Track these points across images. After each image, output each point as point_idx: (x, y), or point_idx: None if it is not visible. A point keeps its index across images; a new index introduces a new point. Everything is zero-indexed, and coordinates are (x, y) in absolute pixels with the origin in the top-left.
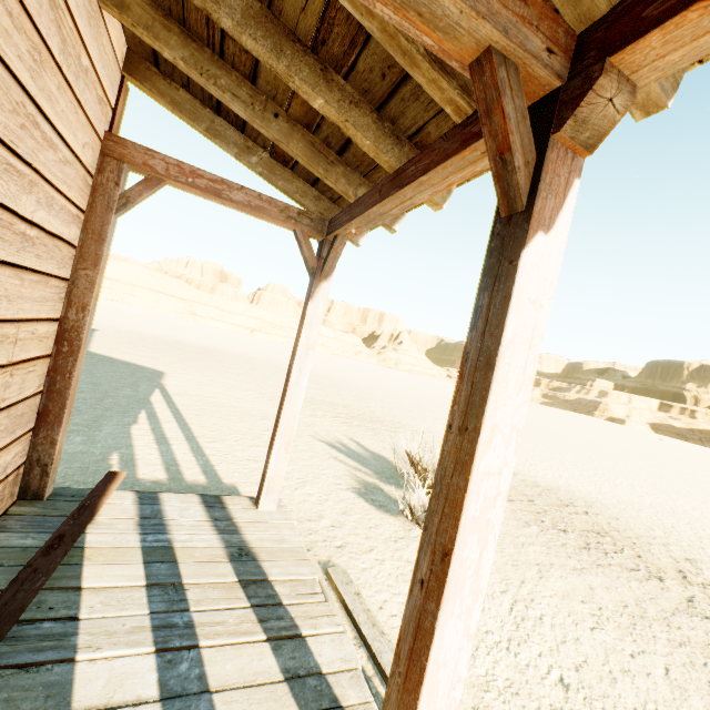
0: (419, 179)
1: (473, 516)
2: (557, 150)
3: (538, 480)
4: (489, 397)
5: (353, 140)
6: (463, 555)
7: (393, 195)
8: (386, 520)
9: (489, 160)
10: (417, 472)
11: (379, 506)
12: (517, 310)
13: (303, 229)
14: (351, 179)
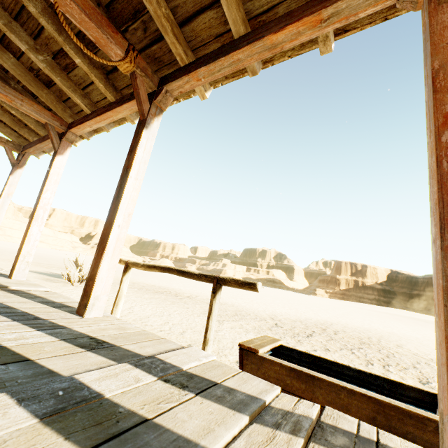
0: (48, 140)
1: (41, 206)
2: (64, 142)
3: (156, 285)
4: (46, 183)
5: (27, 124)
6: (38, 213)
7: (42, 143)
8: (55, 284)
9: (51, 141)
10: (76, 265)
11: (53, 282)
12: (54, 168)
13: (9, 147)
14: (31, 134)
